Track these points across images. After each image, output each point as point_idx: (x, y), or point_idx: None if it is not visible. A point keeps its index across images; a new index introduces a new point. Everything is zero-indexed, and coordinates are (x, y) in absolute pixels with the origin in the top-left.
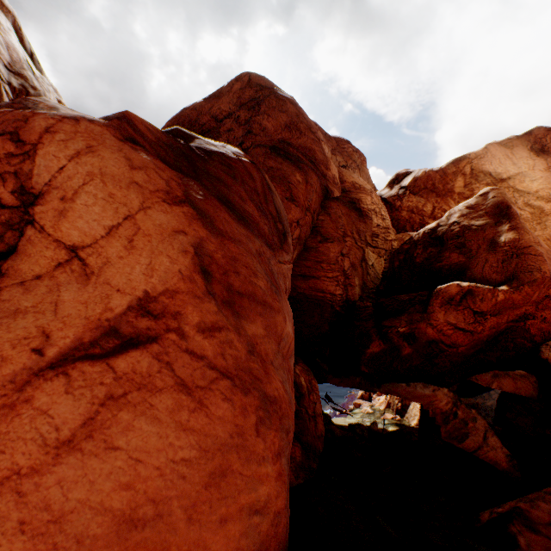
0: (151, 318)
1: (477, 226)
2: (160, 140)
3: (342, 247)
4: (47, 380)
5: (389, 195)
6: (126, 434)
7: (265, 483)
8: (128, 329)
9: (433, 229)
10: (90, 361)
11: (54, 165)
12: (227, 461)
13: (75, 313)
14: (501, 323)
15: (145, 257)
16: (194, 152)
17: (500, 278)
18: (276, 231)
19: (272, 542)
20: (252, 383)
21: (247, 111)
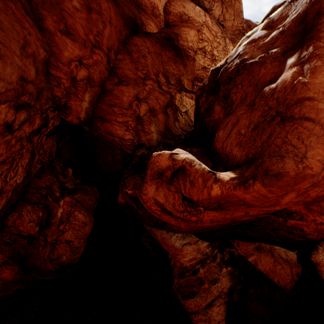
0: None
1: (257, 60)
2: None
3: (139, 91)
4: None
5: None
6: None
7: None
8: None
9: (220, 68)
10: None
11: None
12: None
13: None
14: (234, 217)
15: None
16: None
17: (241, 156)
18: None
19: None
20: None
21: None
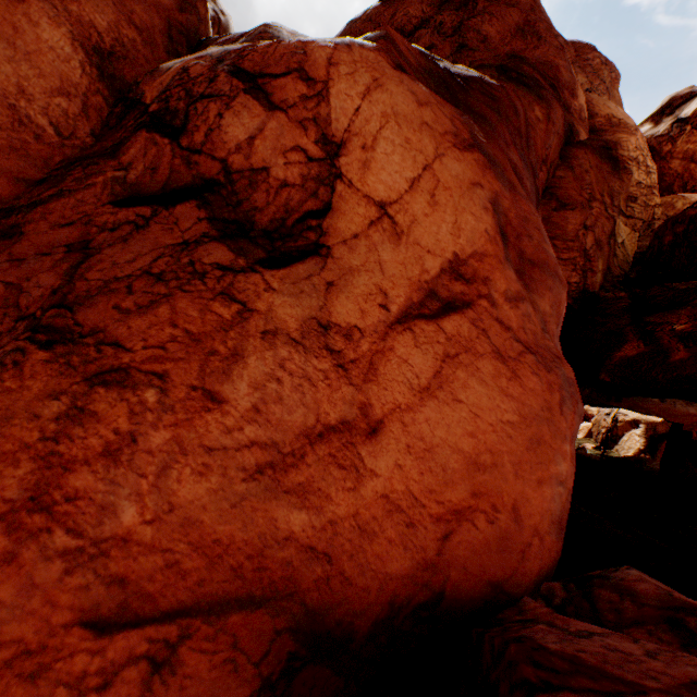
0: (463, 283)
1: None
2: (419, 66)
3: (585, 217)
4: (399, 334)
5: (651, 134)
6: (464, 391)
7: (565, 460)
8: (444, 293)
9: None
10: (424, 320)
11: (349, 107)
12: (540, 432)
13: (397, 274)
14: None
15: (450, 215)
16: (453, 80)
17: None
18: (534, 189)
19: (563, 516)
20: (552, 362)
21: (454, 12)
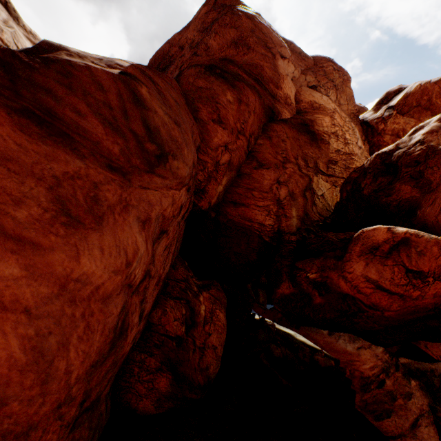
0: None
1: None
2: None
3: (279, 174)
4: None
5: (373, 117)
6: None
7: None
8: None
9: (389, 153)
10: None
11: None
12: None
13: None
14: None
15: None
16: (17, 59)
17: None
18: (141, 152)
19: None
20: None
21: (201, 33)
